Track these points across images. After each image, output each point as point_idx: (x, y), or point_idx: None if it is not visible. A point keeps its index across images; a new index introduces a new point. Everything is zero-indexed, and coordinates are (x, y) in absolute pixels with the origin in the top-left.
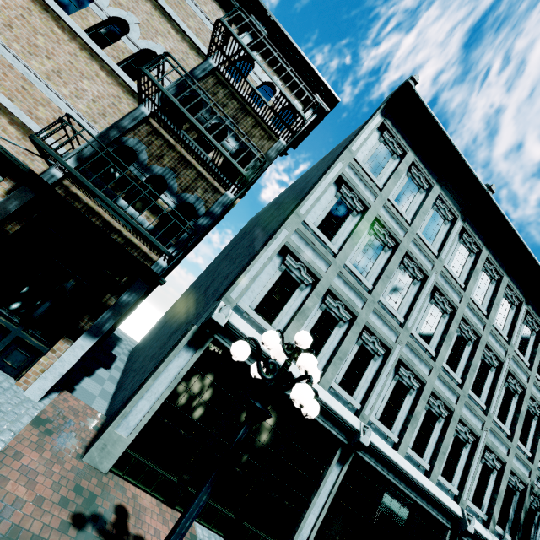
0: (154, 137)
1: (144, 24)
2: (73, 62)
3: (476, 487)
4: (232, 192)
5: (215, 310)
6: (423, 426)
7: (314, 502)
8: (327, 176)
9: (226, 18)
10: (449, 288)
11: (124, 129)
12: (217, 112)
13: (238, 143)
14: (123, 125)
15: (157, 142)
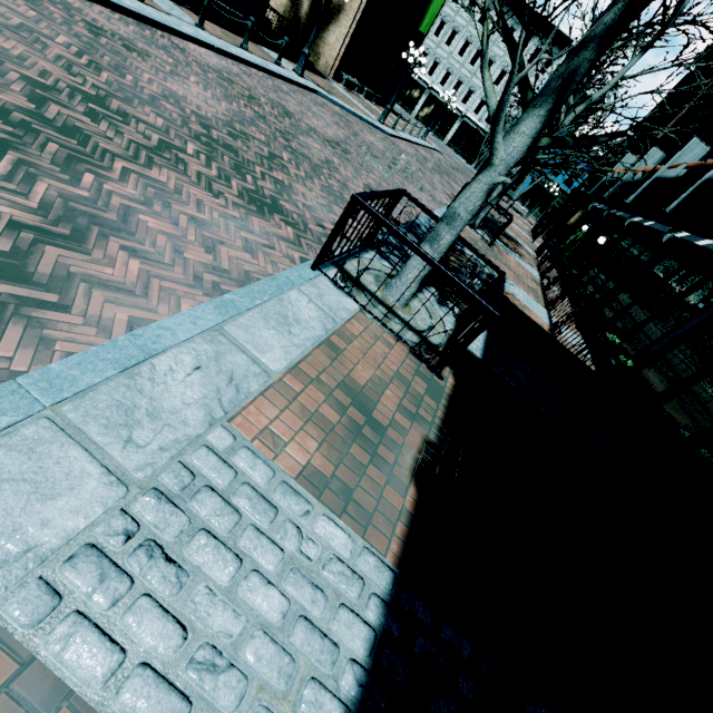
0: None
1: None
2: None
3: (477, 108)
4: None
5: None
6: (456, 86)
7: (419, 103)
8: None
9: None
10: (474, 32)
11: None
12: None
13: None
14: None
15: None
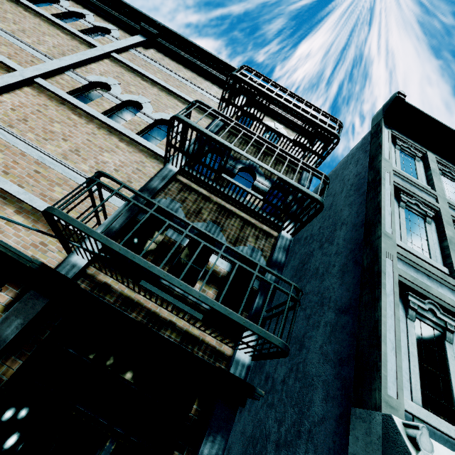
0: (186, 193)
1: (154, 102)
2: (91, 139)
3: None
4: (288, 231)
5: (408, 448)
6: None
7: None
8: (384, 187)
9: (220, 90)
10: None
11: (154, 190)
12: (263, 143)
13: (268, 181)
14: (153, 186)
15: (190, 197)
